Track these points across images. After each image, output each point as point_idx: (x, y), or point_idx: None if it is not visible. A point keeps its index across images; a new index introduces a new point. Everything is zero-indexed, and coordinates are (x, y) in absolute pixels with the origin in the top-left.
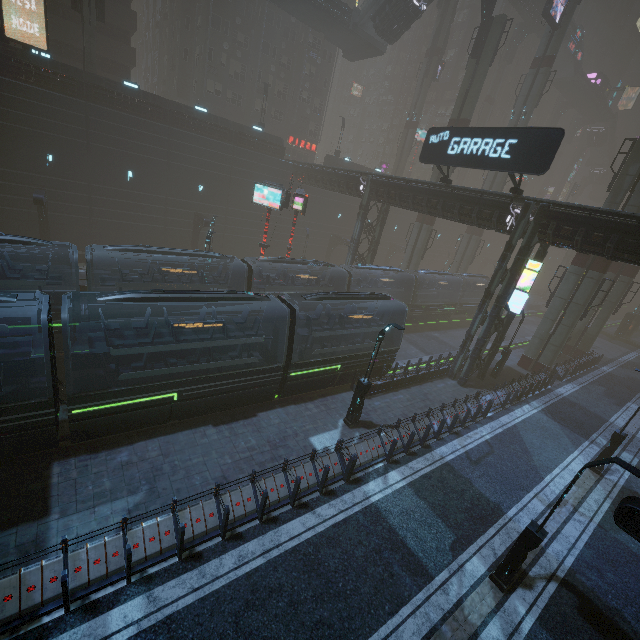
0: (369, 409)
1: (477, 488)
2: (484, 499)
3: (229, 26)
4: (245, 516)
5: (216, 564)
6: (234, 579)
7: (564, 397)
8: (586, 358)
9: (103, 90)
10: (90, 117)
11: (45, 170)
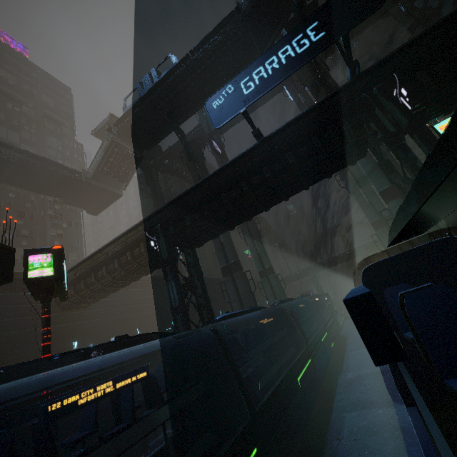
0: None
1: None
2: None
3: None
4: None
5: None
6: None
7: None
8: None
9: None
10: None
11: None
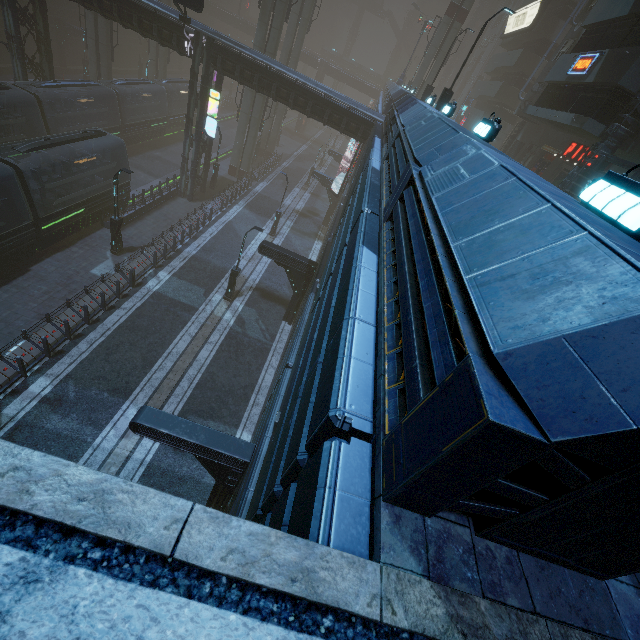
0: (126, 238)
1: (213, 264)
2: (217, 268)
3: None
4: (77, 325)
5: (76, 350)
6: (93, 350)
7: (259, 193)
8: (273, 158)
9: None
10: None
11: None
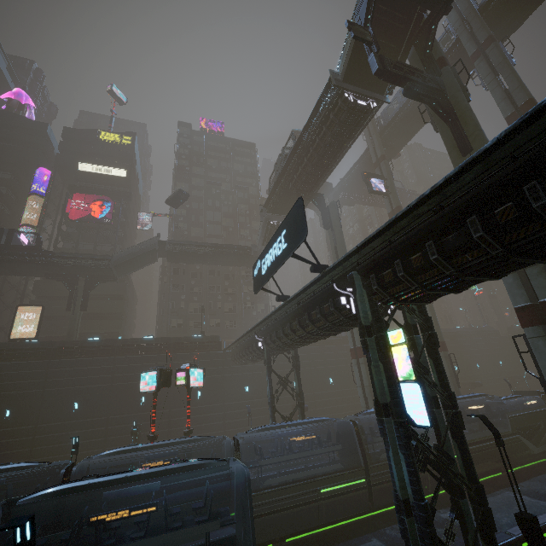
0: None
1: None
2: None
3: (185, 286)
4: None
5: None
6: None
7: None
8: None
9: (67, 348)
10: (50, 370)
11: (1, 424)
